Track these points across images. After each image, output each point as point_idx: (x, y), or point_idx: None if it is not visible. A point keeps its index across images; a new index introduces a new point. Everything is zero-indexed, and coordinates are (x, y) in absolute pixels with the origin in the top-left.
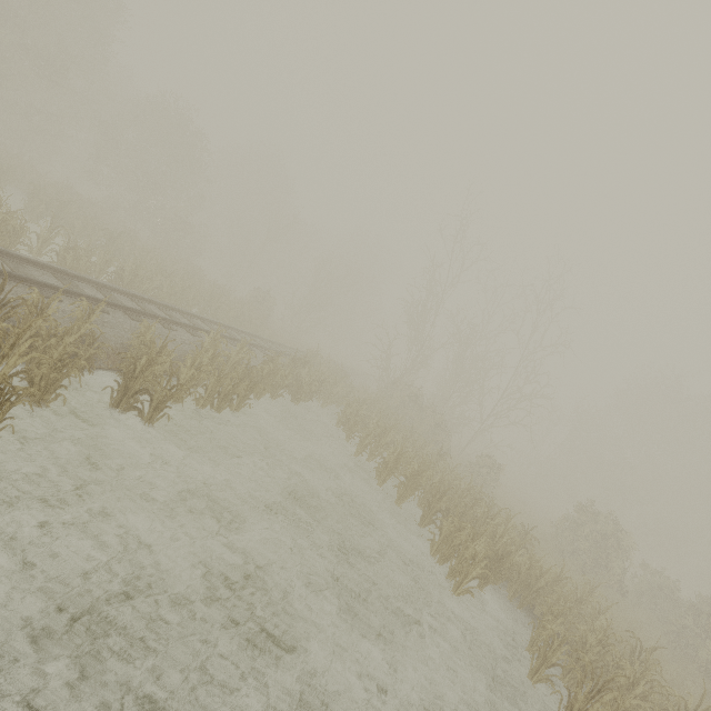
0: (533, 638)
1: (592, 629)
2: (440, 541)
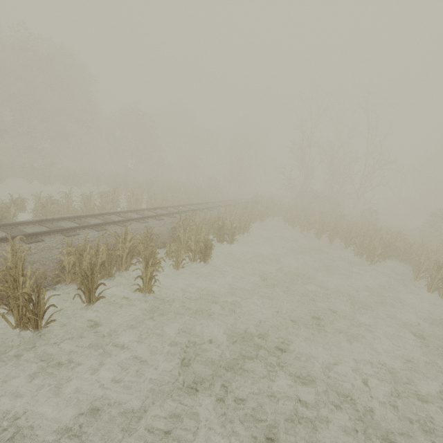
0: (414, 268)
1: None
2: (357, 249)
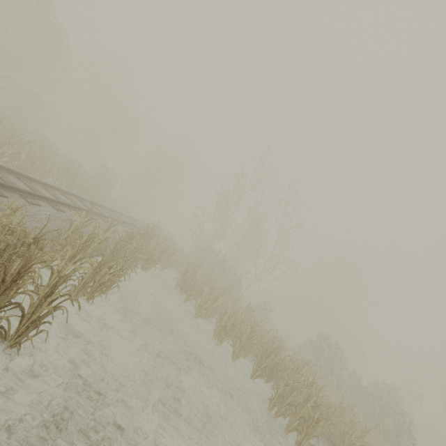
0: None
1: (362, 444)
2: (276, 398)
